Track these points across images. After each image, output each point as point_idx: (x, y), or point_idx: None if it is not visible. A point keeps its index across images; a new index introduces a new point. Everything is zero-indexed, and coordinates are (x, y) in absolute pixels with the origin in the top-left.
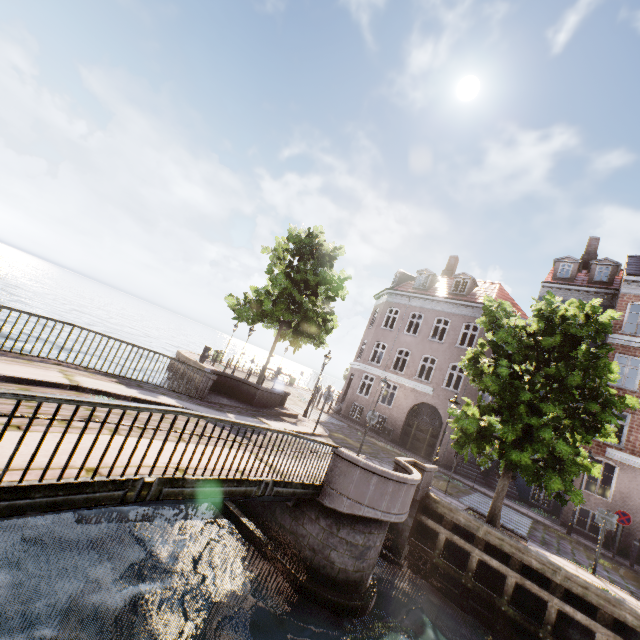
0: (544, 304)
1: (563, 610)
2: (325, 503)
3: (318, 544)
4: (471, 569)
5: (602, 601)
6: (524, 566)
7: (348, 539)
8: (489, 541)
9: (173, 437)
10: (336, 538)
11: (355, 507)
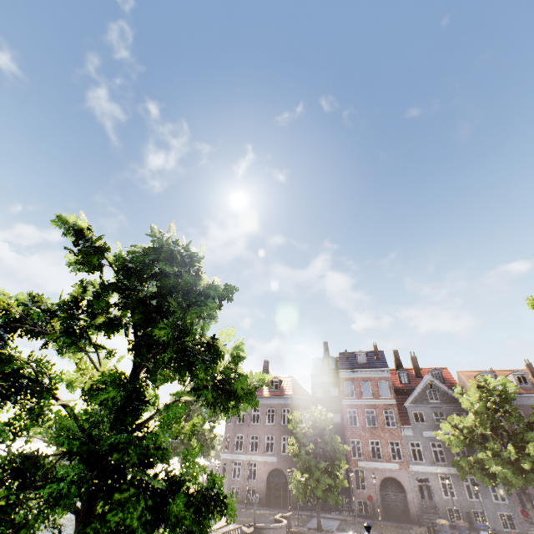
0: (310, 413)
1: None
2: None
3: None
4: None
5: None
6: None
7: None
8: None
9: None
10: None
11: None
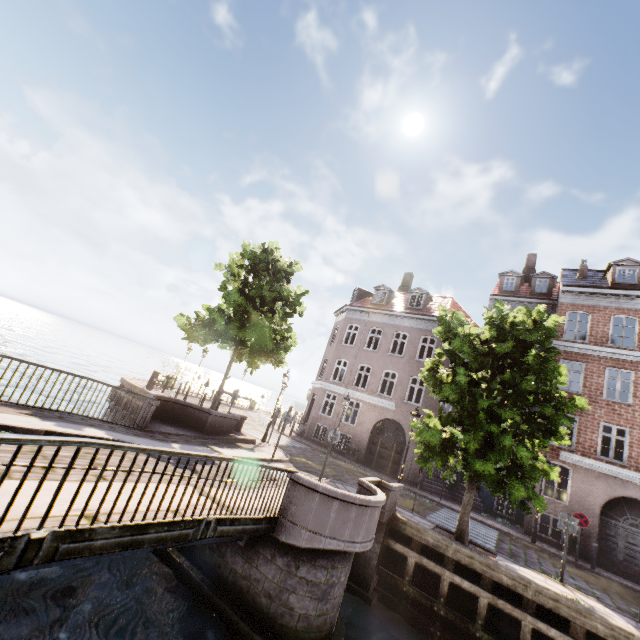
0: (495, 312)
1: (537, 628)
2: (281, 538)
3: (275, 588)
4: (443, 594)
5: (573, 613)
6: (495, 584)
7: (309, 578)
8: (459, 560)
9: (90, 476)
10: (295, 578)
11: (315, 539)
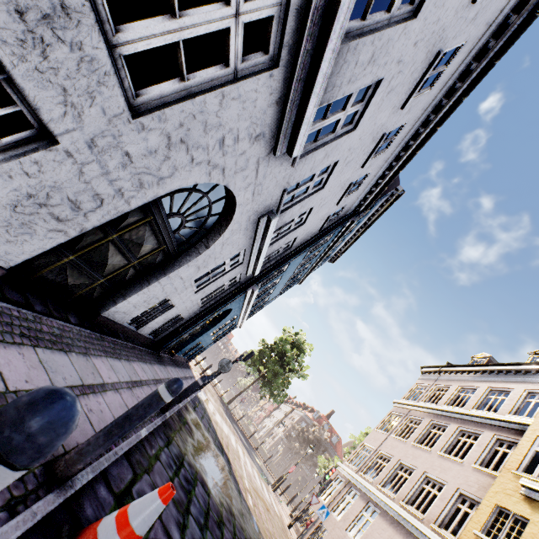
0: None
1: None
2: None
3: None
4: None
5: None
6: None
7: None
8: None
9: None
10: None
11: None
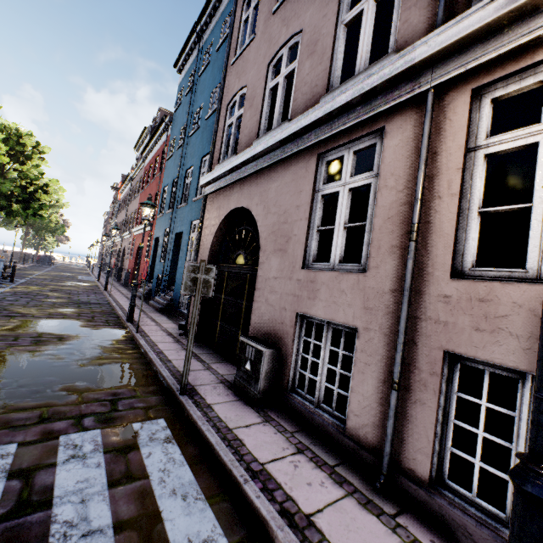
0: None
1: None
2: None
3: None
4: None
5: None
6: None
7: None
8: None
9: None
10: None
11: None
